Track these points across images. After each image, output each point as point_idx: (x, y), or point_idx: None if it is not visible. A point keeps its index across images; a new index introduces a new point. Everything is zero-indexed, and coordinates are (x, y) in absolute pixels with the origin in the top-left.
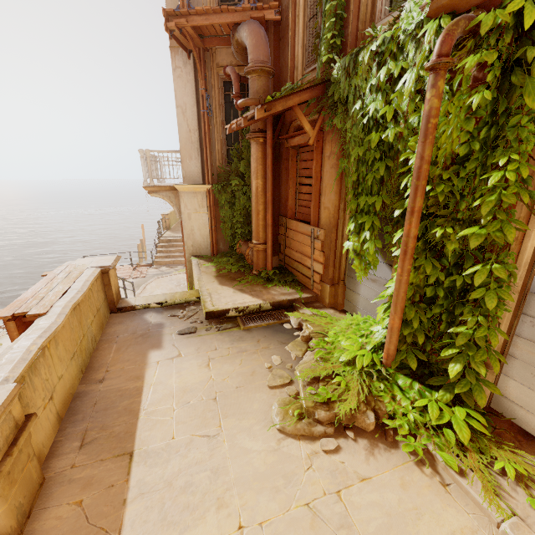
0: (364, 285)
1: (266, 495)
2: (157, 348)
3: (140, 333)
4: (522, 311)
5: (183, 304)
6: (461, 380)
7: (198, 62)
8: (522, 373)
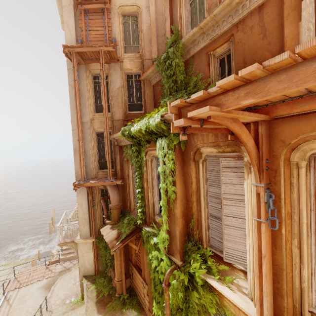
0: None
1: None
2: None
3: None
4: None
5: None
6: None
7: (88, 189)
8: None
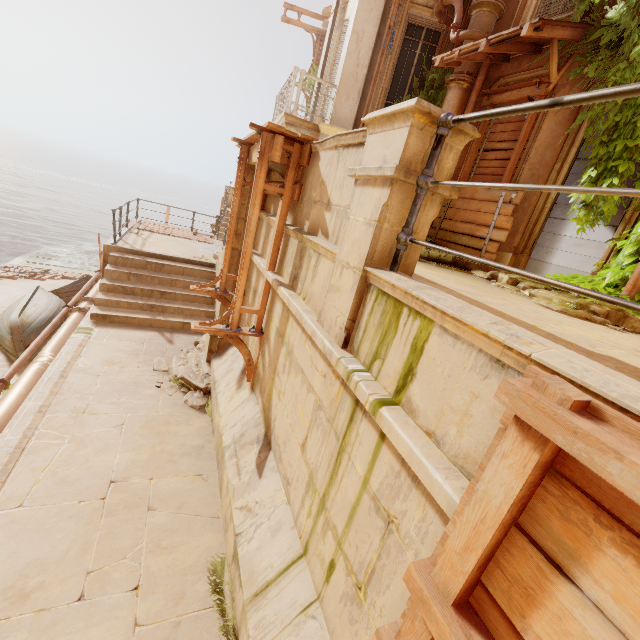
0: (563, 252)
1: (598, 331)
2: None
3: None
4: None
5: None
6: None
7: None
8: None
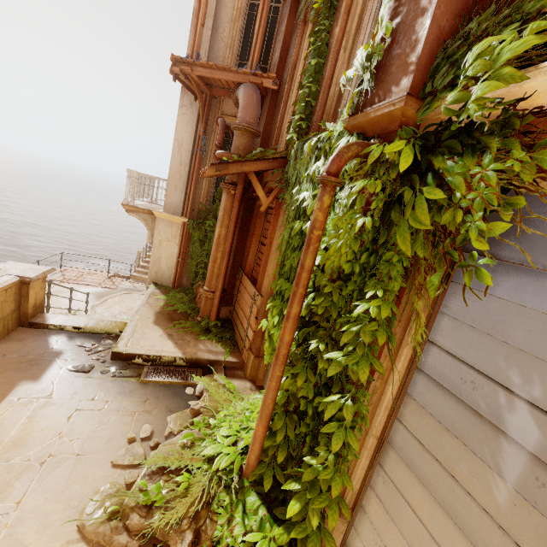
0: None
1: None
2: (33, 380)
3: (29, 358)
4: (379, 460)
5: (102, 335)
6: (302, 522)
7: (201, 106)
8: (367, 534)
